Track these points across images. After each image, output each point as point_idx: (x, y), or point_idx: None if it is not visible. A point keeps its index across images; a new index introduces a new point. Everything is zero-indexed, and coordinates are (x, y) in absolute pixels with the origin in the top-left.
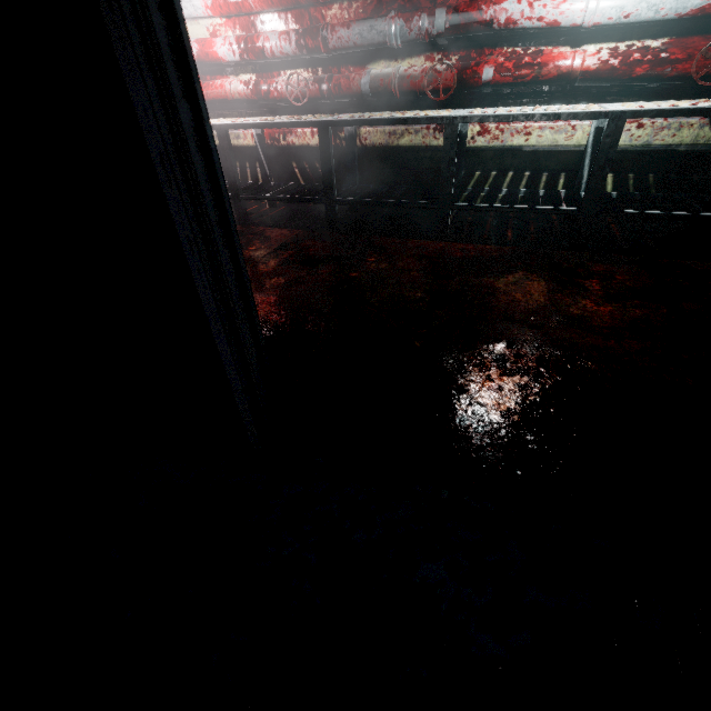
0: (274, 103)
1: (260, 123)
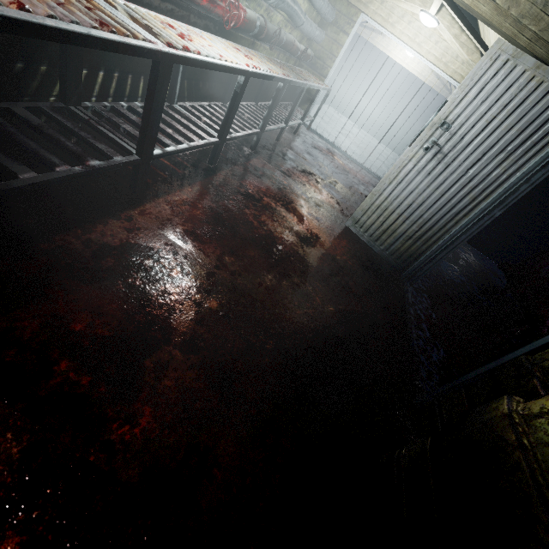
0: None
1: None
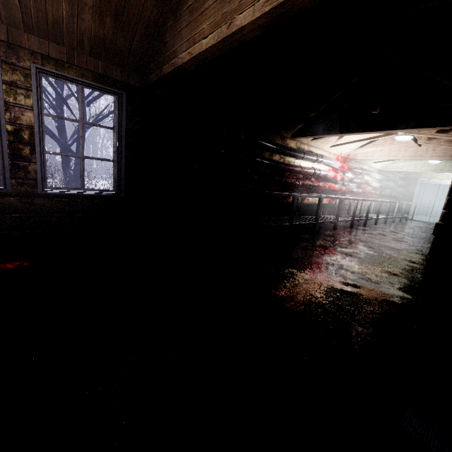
0: (333, 192)
1: (364, 199)
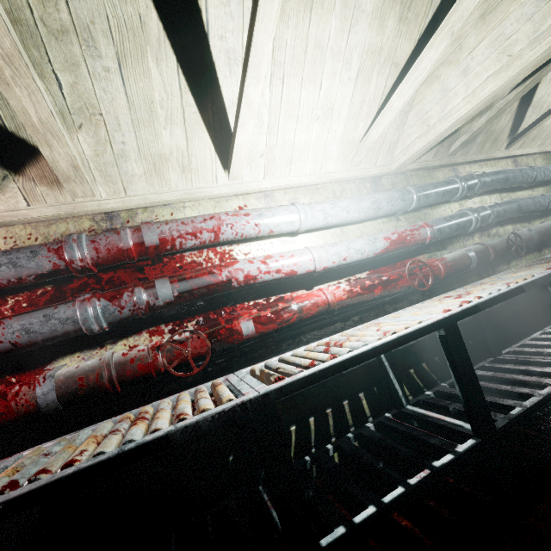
0: None
1: None
